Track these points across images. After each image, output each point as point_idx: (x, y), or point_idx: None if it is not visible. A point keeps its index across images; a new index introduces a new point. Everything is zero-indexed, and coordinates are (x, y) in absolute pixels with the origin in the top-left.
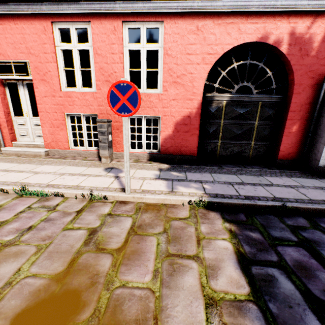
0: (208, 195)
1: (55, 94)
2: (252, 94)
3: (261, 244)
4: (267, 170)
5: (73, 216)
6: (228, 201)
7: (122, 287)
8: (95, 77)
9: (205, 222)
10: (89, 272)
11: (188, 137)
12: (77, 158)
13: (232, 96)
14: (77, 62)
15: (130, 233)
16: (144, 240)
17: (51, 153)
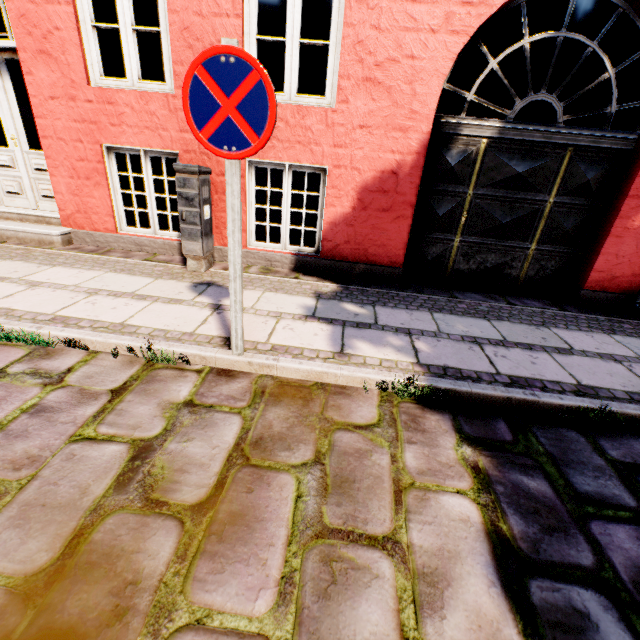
0: (426, 368)
1: (75, 94)
2: (555, 126)
3: (550, 511)
4: (557, 313)
5: (102, 404)
6: (472, 389)
7: (193, 628)
8: (172, 54)
9: (415, 441)
10: (113, 576)
11: (386, 223)
12: (135, 254)
13: (506, 128)
14: (125, 7)
15: (232, 461)
16: (266, 483)
17: (76, 238)
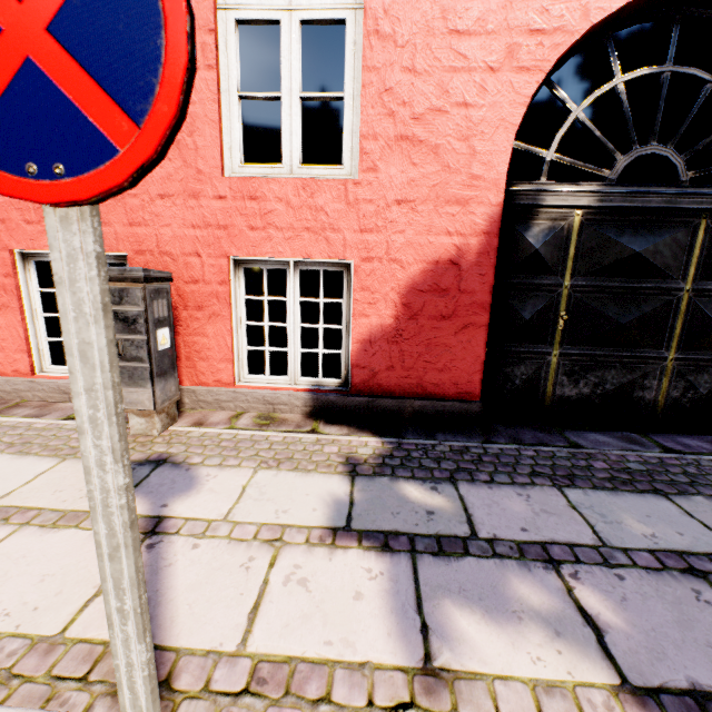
0: None
1: None
2: (679, 186)
3: None
4: None
5: None
6: None
7: None
8: None
9: None
10: None
11: (449, 335)
12: (57, 407)
13: (608, 193)
14: None
15: None
16: None
17: None
